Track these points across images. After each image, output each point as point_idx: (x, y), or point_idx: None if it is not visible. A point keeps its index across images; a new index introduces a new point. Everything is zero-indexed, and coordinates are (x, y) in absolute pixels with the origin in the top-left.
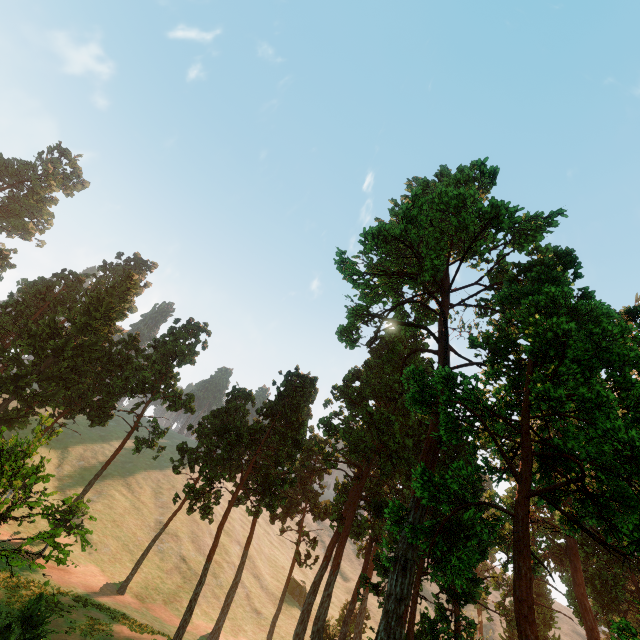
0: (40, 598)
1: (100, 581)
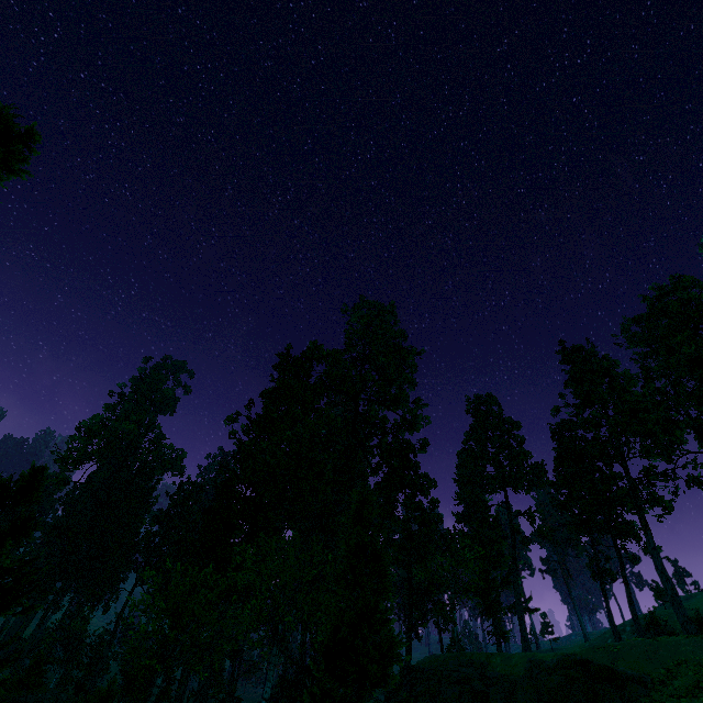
0: None
1: None
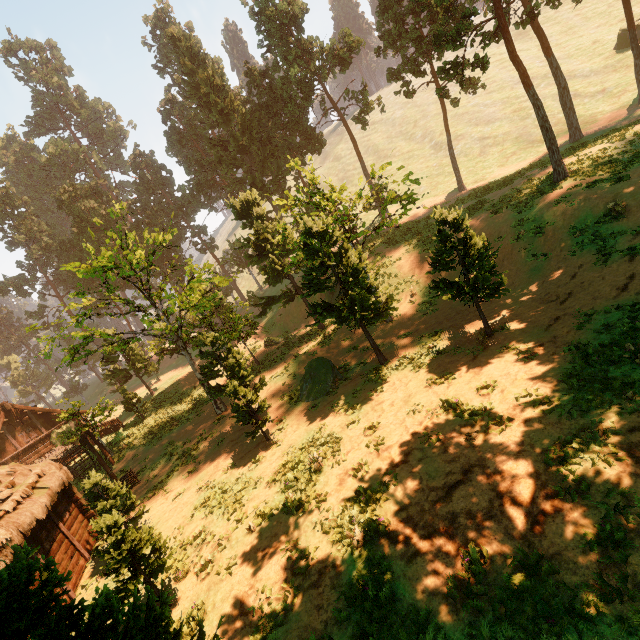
0: (437, 210)
1: (441, 200)
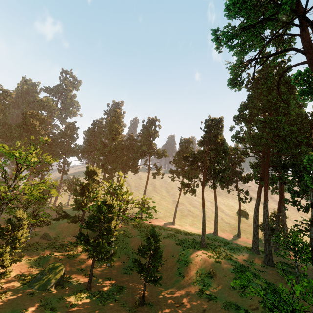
0: (153, 229)
1: (164, 223)
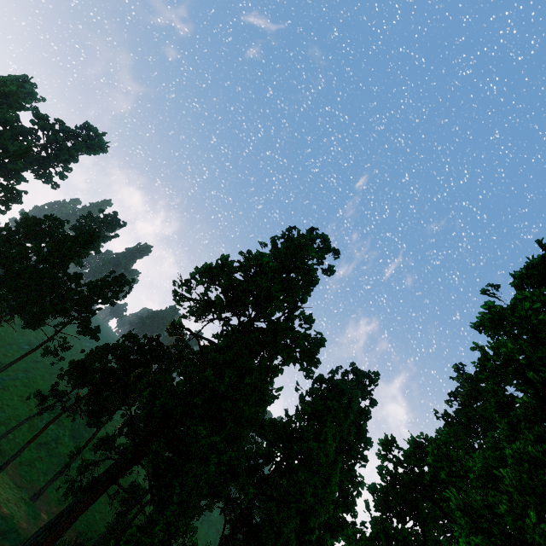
0: None
1: None
